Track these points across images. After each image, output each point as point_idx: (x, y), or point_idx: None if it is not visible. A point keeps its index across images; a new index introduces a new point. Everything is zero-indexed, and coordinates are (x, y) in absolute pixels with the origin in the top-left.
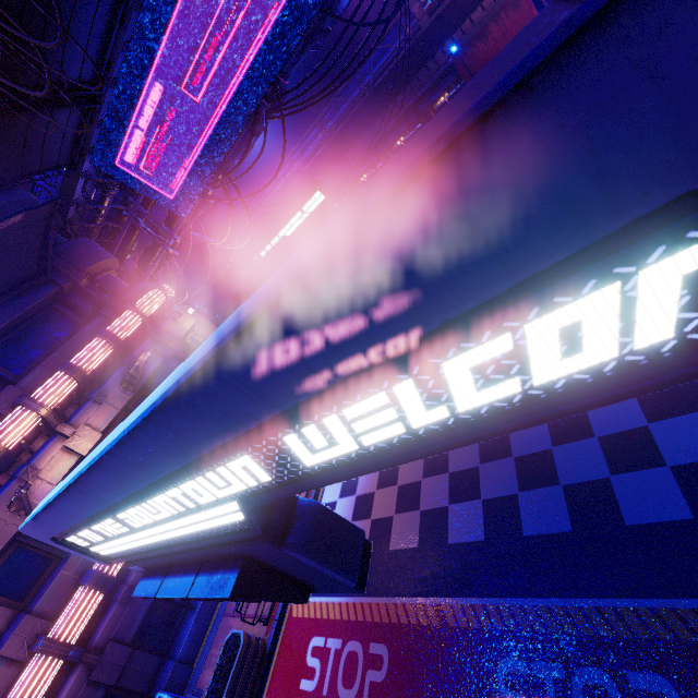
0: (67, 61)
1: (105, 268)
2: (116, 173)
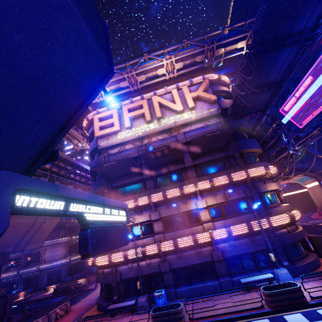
0: (269, 76)
1: (251, 151)
2: (277, 115)
